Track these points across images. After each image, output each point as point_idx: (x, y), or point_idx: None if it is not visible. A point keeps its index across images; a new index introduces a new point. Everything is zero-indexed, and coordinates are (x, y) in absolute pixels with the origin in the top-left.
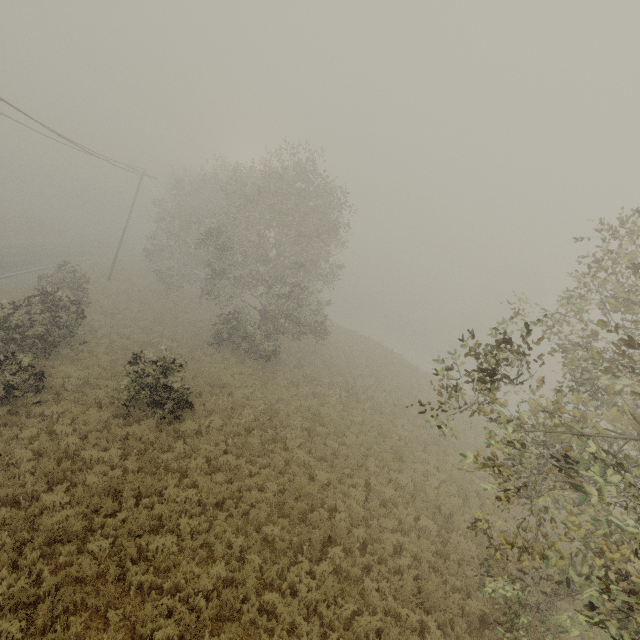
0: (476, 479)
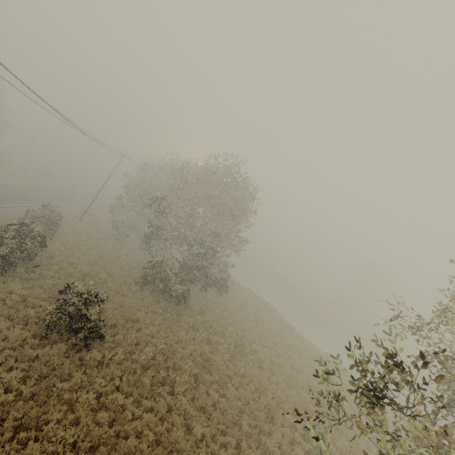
0: (338, 454)
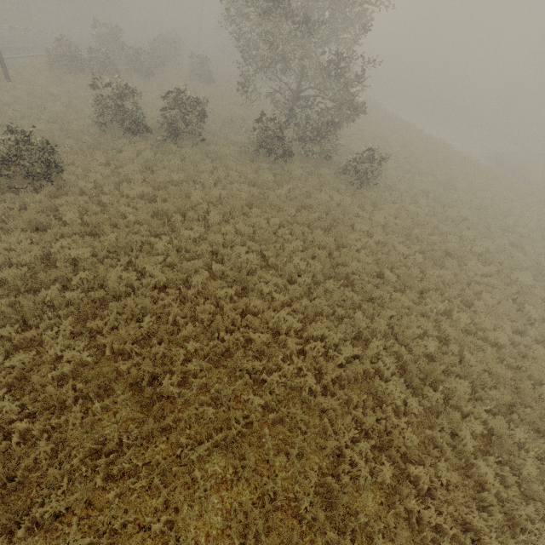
0: None
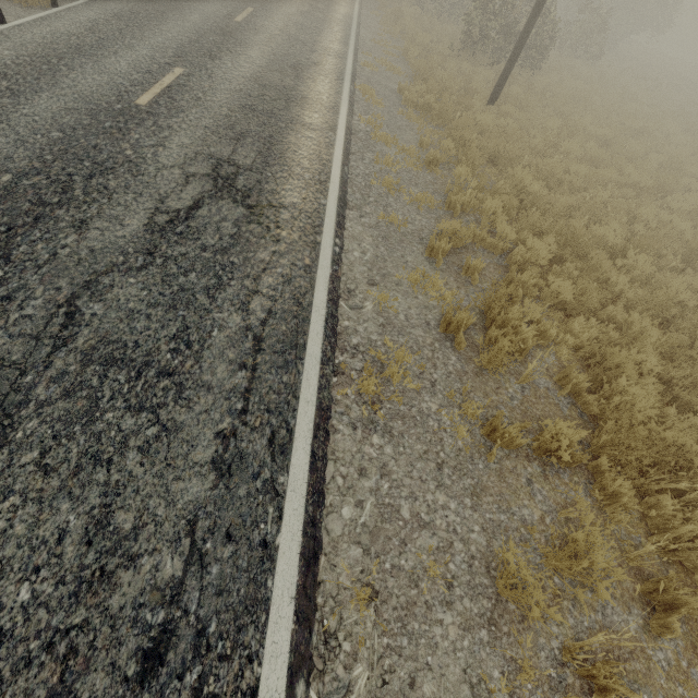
0: None
